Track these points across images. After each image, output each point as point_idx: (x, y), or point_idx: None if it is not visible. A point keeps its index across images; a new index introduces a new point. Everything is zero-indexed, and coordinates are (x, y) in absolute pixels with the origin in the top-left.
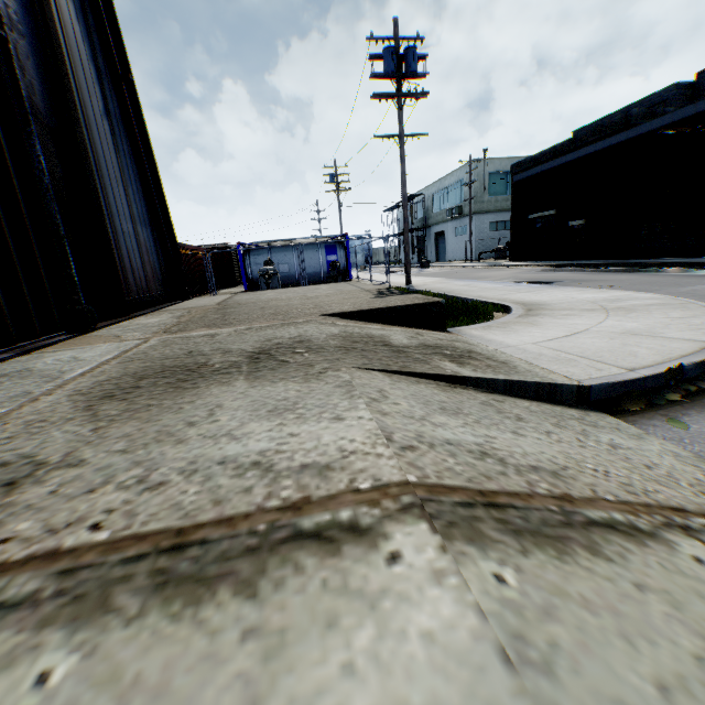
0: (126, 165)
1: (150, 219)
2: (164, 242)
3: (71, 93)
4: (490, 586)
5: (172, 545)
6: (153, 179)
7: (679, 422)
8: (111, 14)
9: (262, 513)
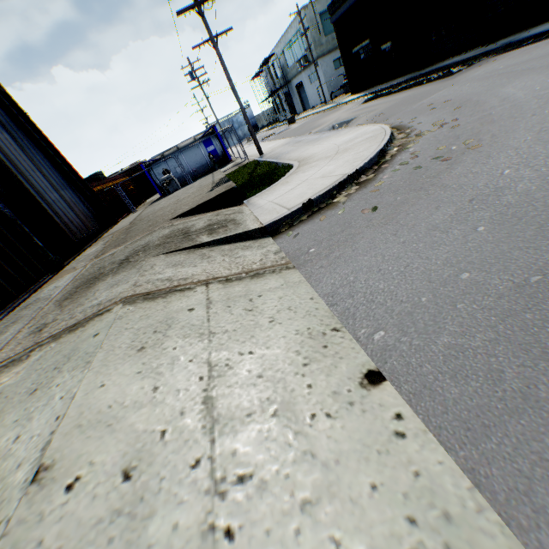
0: (33, 155)
1: (67, 182)
2: (84, 192)
3: None
4: (124, 311)
5: (74, 326)
6: (55, 153)
7: (291, 233)
8: None
9: (94, 314)
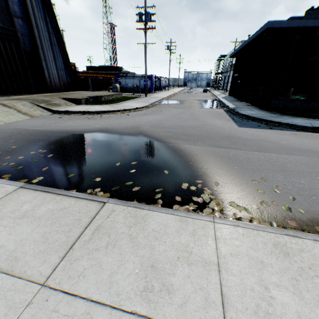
0: (56, 56)
1: (65, 69)
2: (71, 75)
3: (36, 44)
4: None
5: None
6: (67, 58)
7: (54, 114)
8: (54, 16)
9: None
